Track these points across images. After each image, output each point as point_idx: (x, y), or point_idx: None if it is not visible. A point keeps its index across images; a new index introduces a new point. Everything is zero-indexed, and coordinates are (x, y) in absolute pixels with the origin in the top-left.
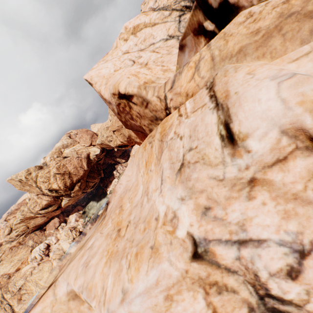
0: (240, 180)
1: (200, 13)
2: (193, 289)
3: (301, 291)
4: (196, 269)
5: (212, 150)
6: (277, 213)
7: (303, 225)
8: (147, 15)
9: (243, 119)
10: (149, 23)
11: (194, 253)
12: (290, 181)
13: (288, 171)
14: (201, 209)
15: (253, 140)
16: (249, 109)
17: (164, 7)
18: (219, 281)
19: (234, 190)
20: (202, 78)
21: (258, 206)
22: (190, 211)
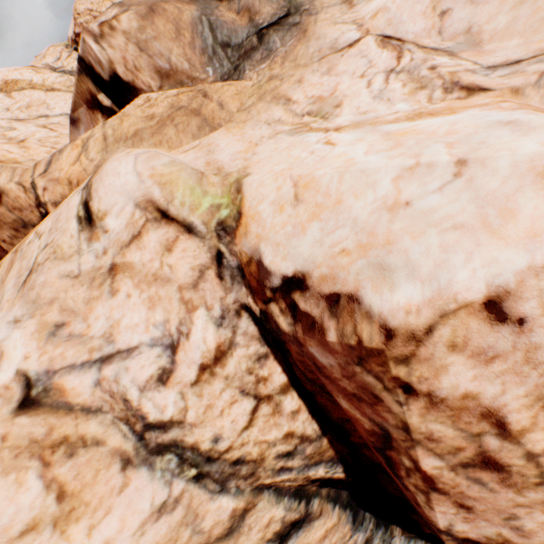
0: (100, 271)
1: (89, 81)
2: (19, 467)
3: (177, 397)
4: (26, 427)
5: (68, 238)
6: (144, 304)
7: (169, 310)
8: (39, 72)
9: (103, 195)
10: (42, 85)
11: (24, 399)
12: (149, 260)
13: (145, 248)
14: (50, 328)
15: (111, 217)
16: (110, 183)
17: (73, 71)
18: (71, 434)
19: (95, 287)
20: (91, 160)
21: (124, 301)
22: (29, 336)
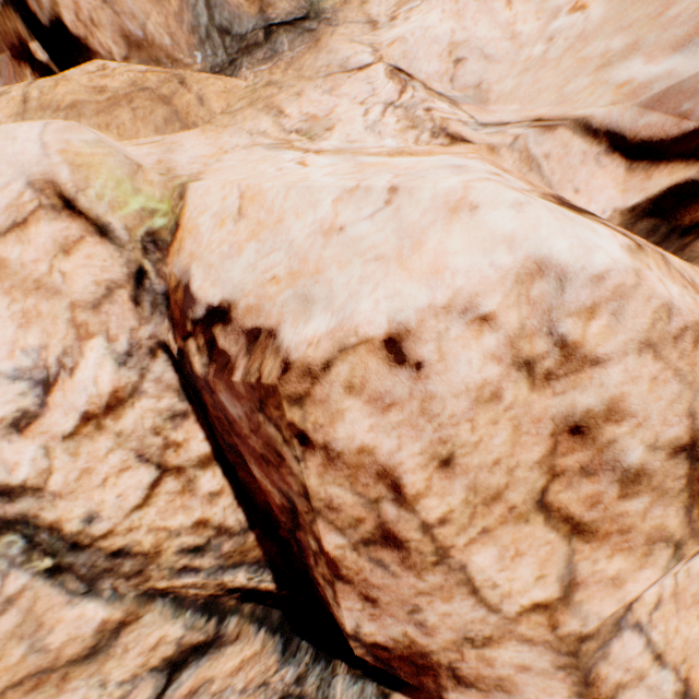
0: None
1: (19, 20)
2: None
3: (39, 453)
4: None
5: None
6: (13, 319)
7: (50, 333)
8: None
9: None
10: None
11: None
12: (33, 260)
13: (30, 243)
14: None
15: None
16: None
17: None
18: None
19: None
20: None
21: None
22: None
